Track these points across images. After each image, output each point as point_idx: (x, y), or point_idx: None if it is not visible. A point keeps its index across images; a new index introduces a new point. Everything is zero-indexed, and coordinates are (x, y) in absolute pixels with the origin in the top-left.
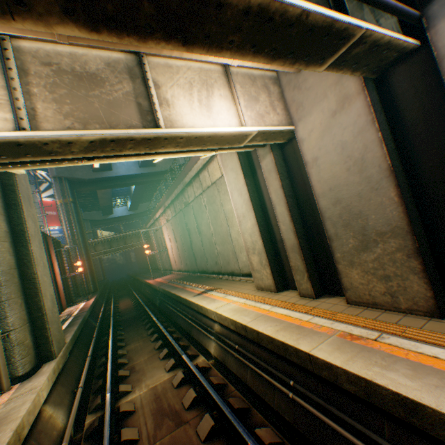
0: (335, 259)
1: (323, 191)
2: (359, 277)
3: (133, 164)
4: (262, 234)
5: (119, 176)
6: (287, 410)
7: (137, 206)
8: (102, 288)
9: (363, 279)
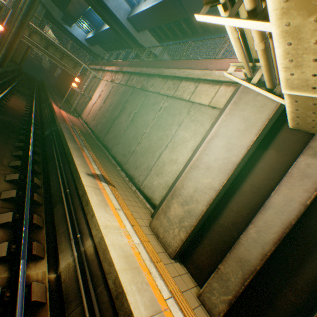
0: None
1: None
2: None
3: (124, 9)
4: (211, 204)
5: (105, 5)
6: None
7: (94, 44)
8: (9, 69)
9: None
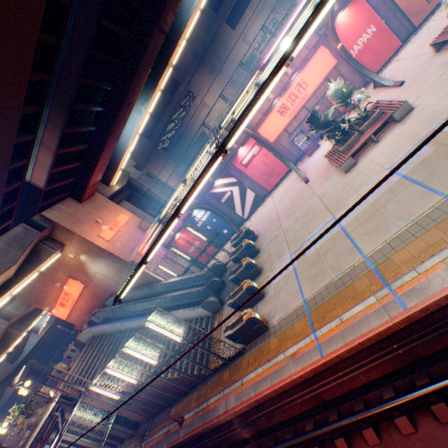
0: None
1: (80, 442)
2: None
3: None
4: None
5: None
6: None
7: None
8: None
9: None
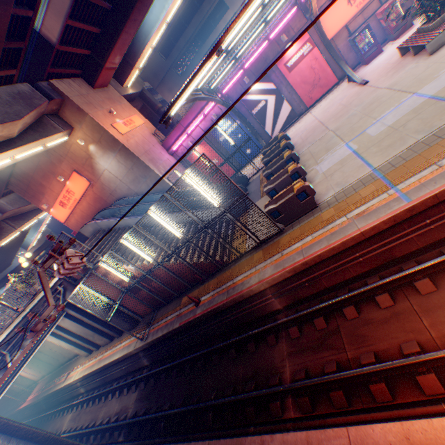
0: (93, 340)
1: (77, 331)
2: (100, 341)
3: None
4: (72, 343)
5: None
6: (101, 382)
7: None
8: None
9: (101, 341)
